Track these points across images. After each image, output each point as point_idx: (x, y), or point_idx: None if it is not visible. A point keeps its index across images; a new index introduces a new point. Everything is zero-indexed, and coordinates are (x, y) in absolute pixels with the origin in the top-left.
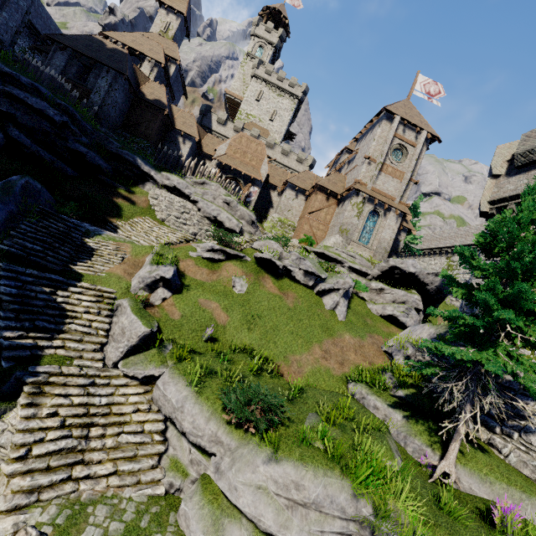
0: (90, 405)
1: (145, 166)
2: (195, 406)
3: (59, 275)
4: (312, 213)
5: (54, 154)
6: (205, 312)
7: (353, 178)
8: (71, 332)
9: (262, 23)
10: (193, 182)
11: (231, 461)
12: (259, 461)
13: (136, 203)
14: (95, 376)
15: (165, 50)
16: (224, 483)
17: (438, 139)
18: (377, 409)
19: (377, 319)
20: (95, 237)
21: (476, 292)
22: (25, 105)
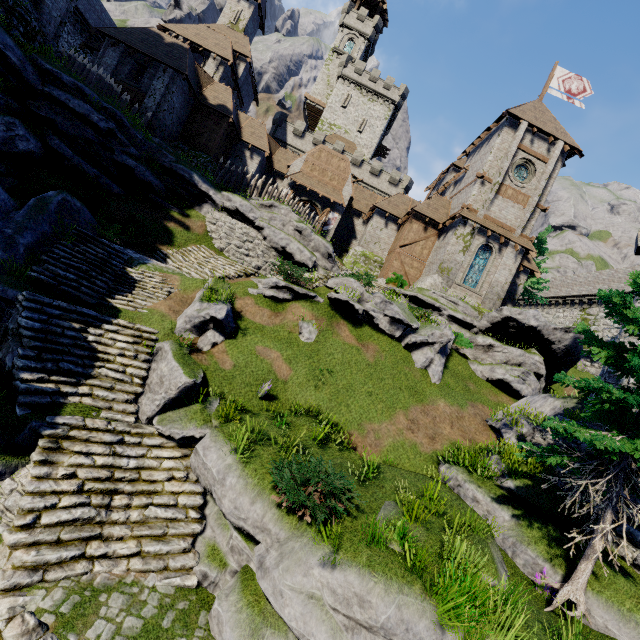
0: (116, 468)
1: (203, 184)
2: (239, 480)
3: (94, 309)
4: (405, 247)
5: (98, 168)
6: (263, 363)
7: (460, 203)
8: (101, 377)
9: (354, 10)
10: (259, 205)
11: (279, 557)
12: (313, 562)
13: (190, 229)
14: (125, 432)
15: (234, 45)
16: (267, 584)
17: (579, 152)
18: (476, 503)
19: (482, 384)
20: (138, 266)
21: (632, 356)
22: (66, 109)
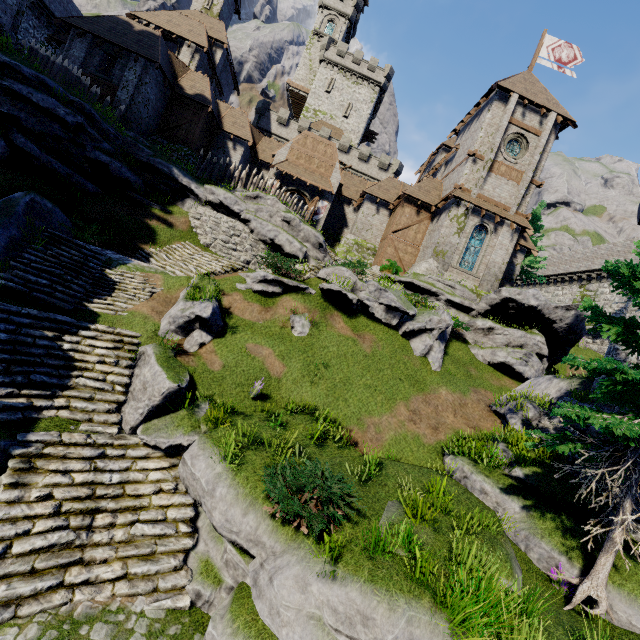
0: (98, 484)
1: (183, 177)
2: (230, 490)
3: (69, 315)
4: (398, 232)
5: (70, 166)
6: (254, 361)
7: (453, 183)
8: (79, 387)
9: None
10: (244, 197)
11: (274, 573)
12: (311, 577)
13: (173, 226)
14: (107, 445)
15: (209, 31)
16: (263, 604)
17: (572, 123)
18: (485, 495)
19: (484, 368)
20: (118, 267)
21: None
22: (30, 104)
